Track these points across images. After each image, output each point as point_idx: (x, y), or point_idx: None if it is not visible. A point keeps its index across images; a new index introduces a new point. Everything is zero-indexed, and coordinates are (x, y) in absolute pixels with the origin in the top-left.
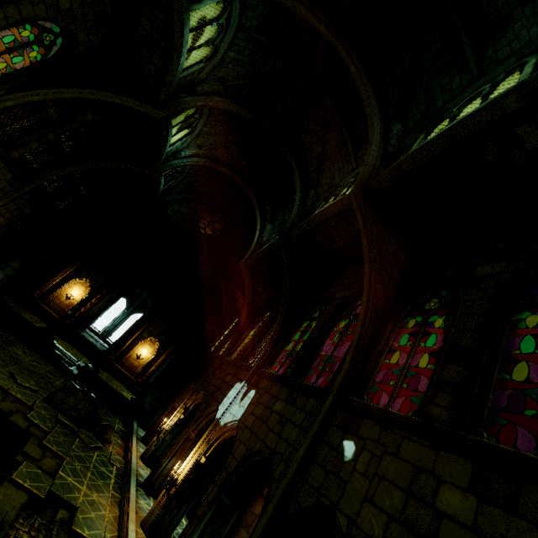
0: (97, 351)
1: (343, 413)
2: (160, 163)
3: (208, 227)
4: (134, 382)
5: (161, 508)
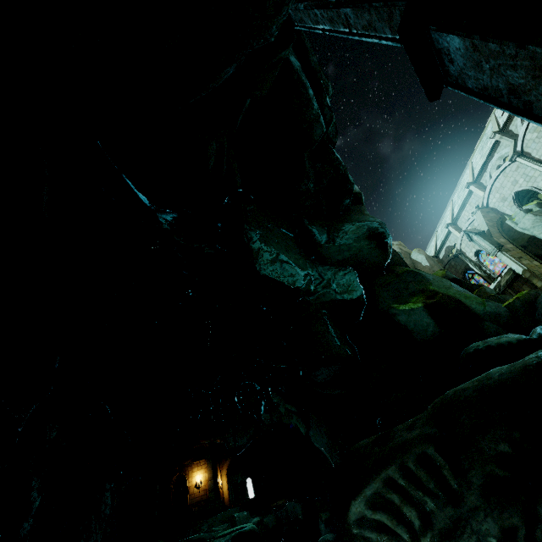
0: None
1: None
2: None
3: None
4: None
5: None
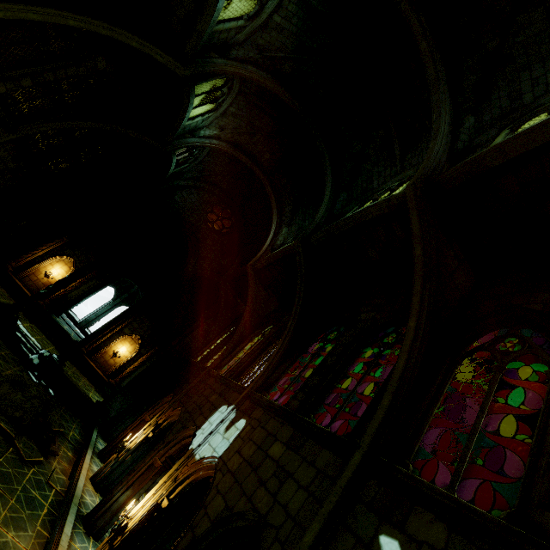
0: (69, 341)
1: (377, 485)
2: (175, 137)
3: (216, 224)
4: (105, 383)
5: None
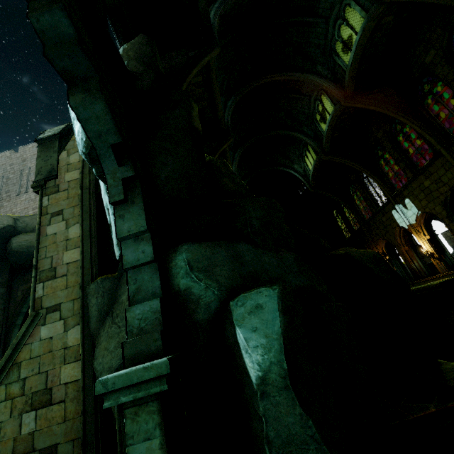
0: None
1: (453, 147)
2: None
3: None
4: None
5: (441, 263)
